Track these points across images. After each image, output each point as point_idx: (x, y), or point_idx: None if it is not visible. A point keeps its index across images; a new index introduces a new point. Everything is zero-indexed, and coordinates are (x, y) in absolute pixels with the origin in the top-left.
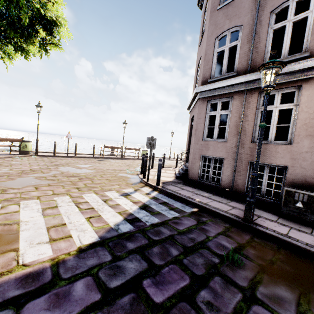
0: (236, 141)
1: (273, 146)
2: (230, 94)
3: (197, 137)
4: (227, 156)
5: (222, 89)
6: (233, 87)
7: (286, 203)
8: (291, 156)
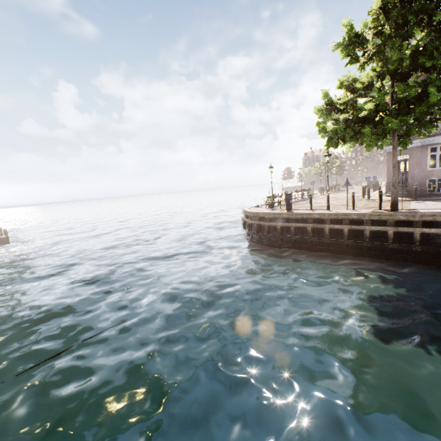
0: None
1: None
2: None
3: (422, 168)
4: None
5: (440, 140)
6: None
7: None
8: None
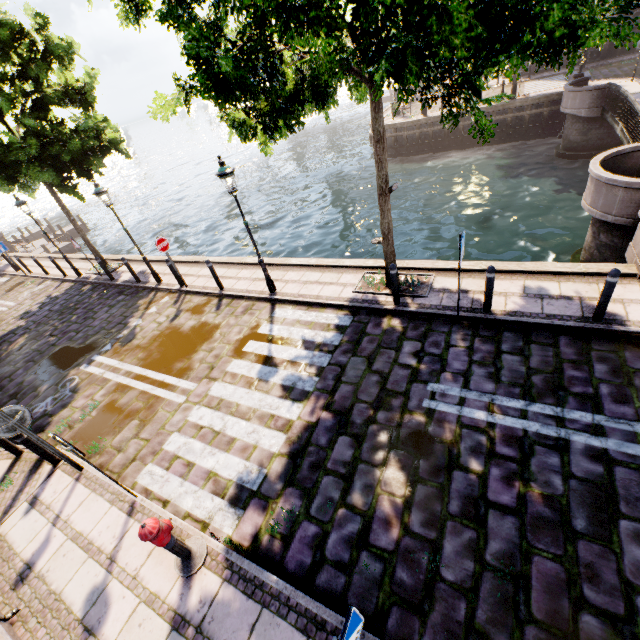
0: None
1: None
2: None
3: None
4: None
5: None
6: None
7: (590, 58)
8: None
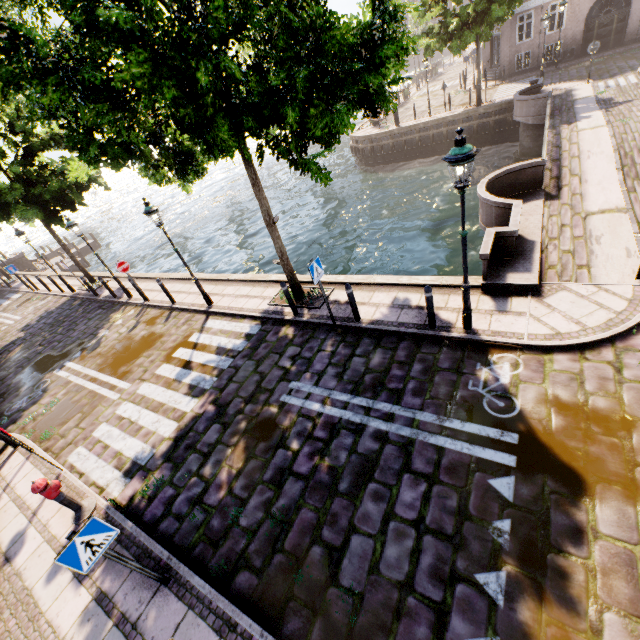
0: (538, 37)
1: (556, 33)
2: (533, 9)
3: (511, 44)
4: (533, 48)
5: (528, 6)
6: (534, 4)
7: (563, 57)
8: (564, 35)
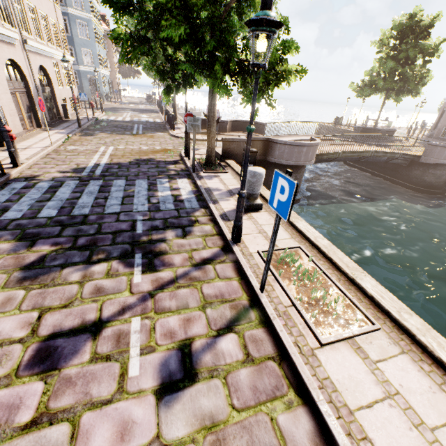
0: None
1: None
2: None
3: (445, 119)
4: None
5: None
6: None
7: None
8: None
